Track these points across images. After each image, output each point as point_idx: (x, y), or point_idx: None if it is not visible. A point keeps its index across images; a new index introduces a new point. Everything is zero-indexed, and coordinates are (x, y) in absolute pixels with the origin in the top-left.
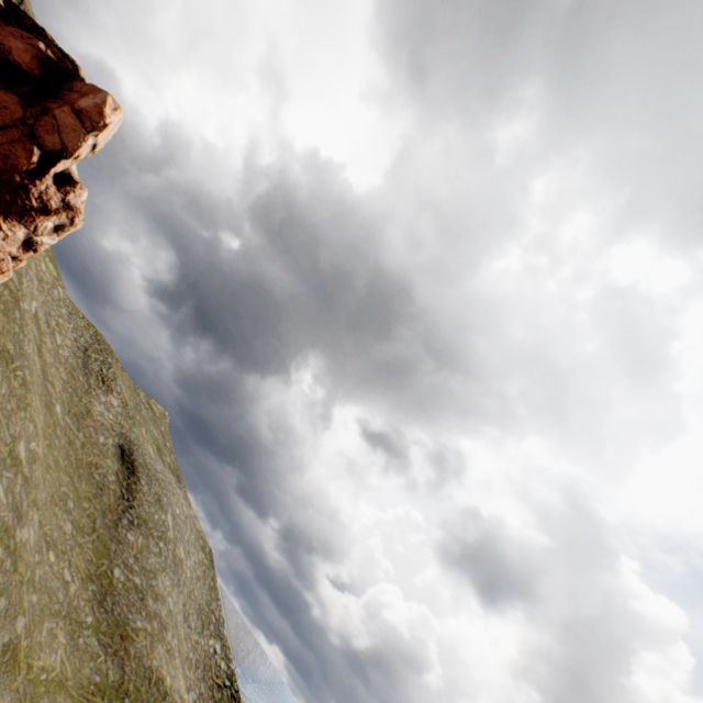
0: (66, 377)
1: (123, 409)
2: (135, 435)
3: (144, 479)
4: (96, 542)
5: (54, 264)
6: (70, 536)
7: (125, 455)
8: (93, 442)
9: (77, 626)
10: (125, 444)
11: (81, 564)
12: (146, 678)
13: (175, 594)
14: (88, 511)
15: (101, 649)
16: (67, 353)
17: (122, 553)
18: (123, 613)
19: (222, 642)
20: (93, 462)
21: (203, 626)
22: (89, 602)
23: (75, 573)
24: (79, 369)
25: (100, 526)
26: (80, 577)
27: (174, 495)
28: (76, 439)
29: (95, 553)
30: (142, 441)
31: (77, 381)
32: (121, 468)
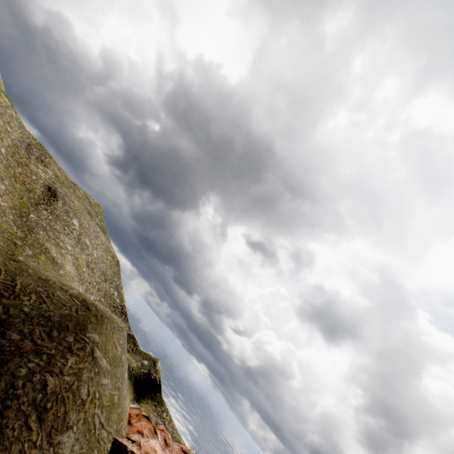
0: (11, 145)
1: (55, 178)
2: (63, 191)
3: (61, 202)
4: (21, 202)
5: (8, 100)
6: (3, 190)
7: (51, 190)
8: (28, 176)
9: (2, 214)
10: (52, 187)
11: (10, 203)
12: (40, 244)
13: (78, 250)
14: (19, 193)
15: (15, 226)
16: (14, 137)
17: (38, 213)
18: (32, 226)
19: (119, 293)
20: (27, 182)
21: (105, 281)
22: (12, 214)
23: (4, 201)
24: (22, 148)
25: (26, 200)
26: (9, 205)
27: (85, 219)
28: (15, 169)
29: (20, 205)
30: (68, 195)
31: (20, 151)
32: (46, 192)
